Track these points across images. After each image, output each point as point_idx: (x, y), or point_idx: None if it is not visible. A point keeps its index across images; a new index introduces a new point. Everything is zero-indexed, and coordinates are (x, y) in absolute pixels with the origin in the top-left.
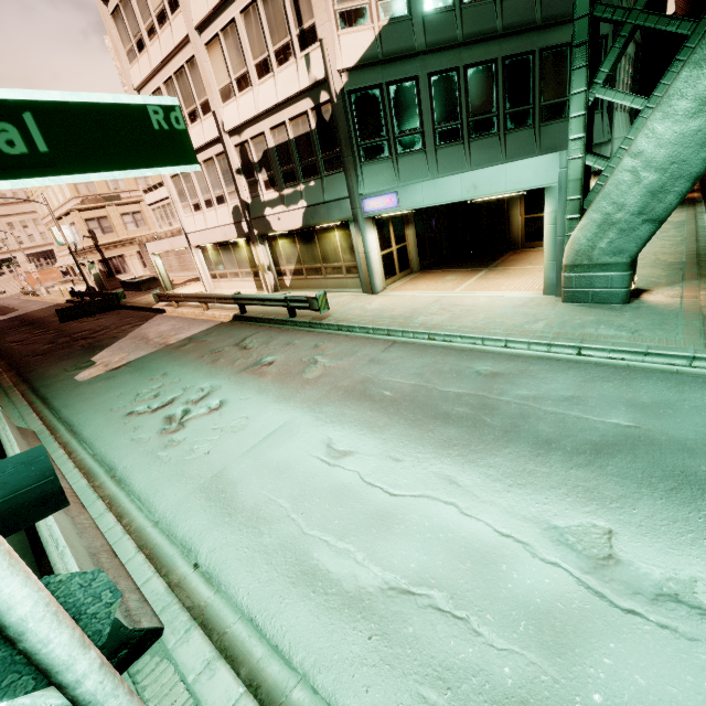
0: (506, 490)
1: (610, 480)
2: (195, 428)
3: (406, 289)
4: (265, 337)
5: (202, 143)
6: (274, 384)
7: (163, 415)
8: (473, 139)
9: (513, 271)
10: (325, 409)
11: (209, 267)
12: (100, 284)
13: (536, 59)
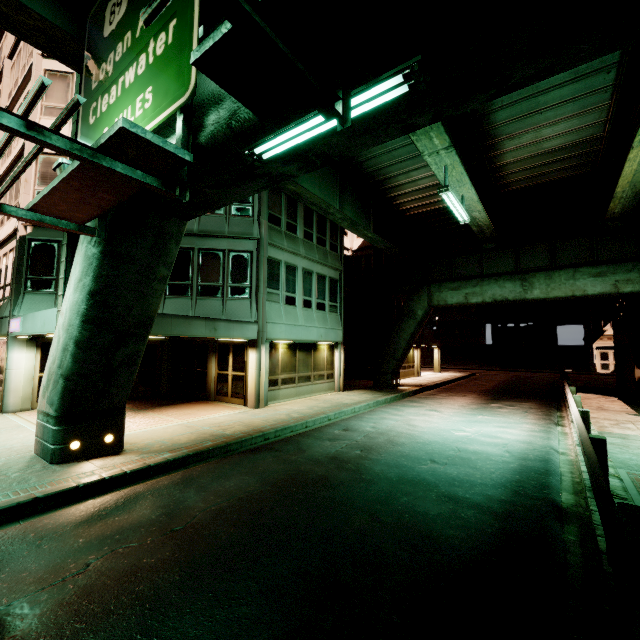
0: None
1: None
2: None
3: (33, 414)
4: None
5: None
6: None
7: None
8: None
9: (136, 416)
10: None
11: None
12: None
13: (196, 253)
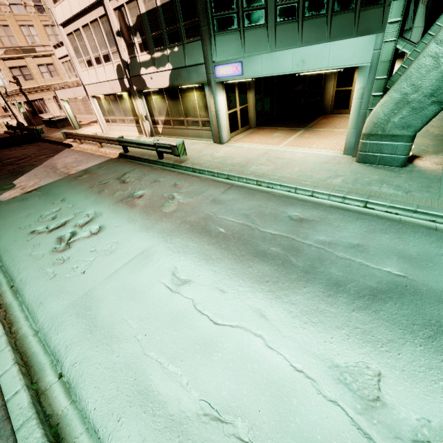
0: (302, 327)
1: (382, 324)
2: (78, 249)
3: (244, 141)
4: (139, 173)
5: (87, 5)
6: (140, 215)
7: (56, 235)
8: (306, 18)
9: (322, 133)
10: (175, 241)
11: (103, 113)
12: (28, 120)
13: None
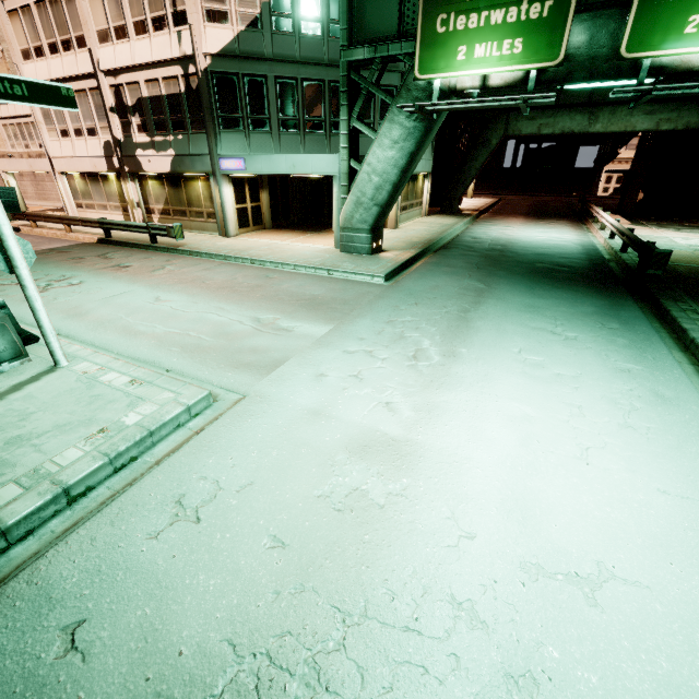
0: (246, 310)
1: (294, 307)
2: (58, 291)
3: (253, 237)
4: (126, 253)
5: (75, 74)
6: (127, 275)
7: None
8: (308, 133)
9: (330, 236)
10: (162, 286)
11: (74, 196)
12: None
13: None
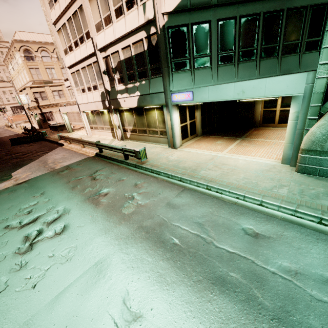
0: None
1: None
2: (38, 252)
3: (193, 147)
4: (108, 171)
5: (86, 55)
6: (102, 215)
7: (24, 233)
8: (241, 62)
9: (257, 142)
10: (130, 251)
11: (89, 123)
12: (40, 125)
13: (284, 15)
